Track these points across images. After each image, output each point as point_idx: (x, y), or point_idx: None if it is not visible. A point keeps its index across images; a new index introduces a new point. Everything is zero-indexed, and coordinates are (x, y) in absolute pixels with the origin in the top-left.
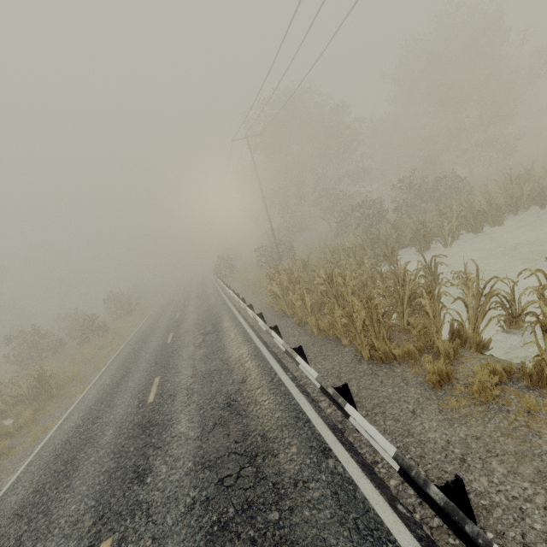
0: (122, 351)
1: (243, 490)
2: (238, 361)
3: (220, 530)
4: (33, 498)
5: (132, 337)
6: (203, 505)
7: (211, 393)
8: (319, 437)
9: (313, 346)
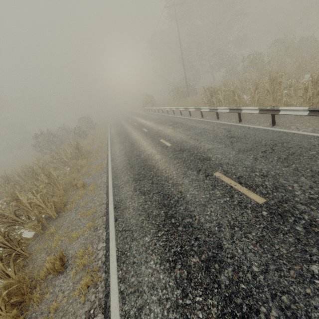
0: (113, 139)
1: (282, 151)
2: (213, 127)
3: (284, 160)
4: (139, 176)
5: (111, 135)
6: (263, 157)
7: (212, 137)
8: (309, 135)
9: (259, 118)
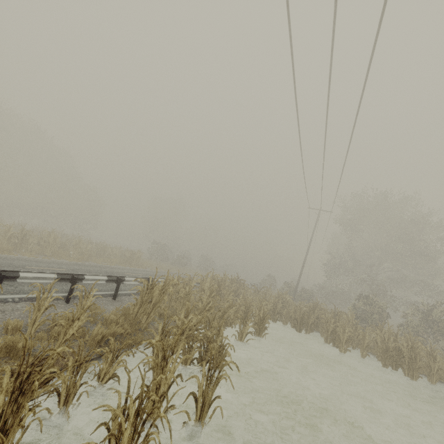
0: (165, 271)
1: None
2: None
3: None
4: (79, 264)
5: (180, 272)
6: None
7: None
8: (107, 291)
9: None
